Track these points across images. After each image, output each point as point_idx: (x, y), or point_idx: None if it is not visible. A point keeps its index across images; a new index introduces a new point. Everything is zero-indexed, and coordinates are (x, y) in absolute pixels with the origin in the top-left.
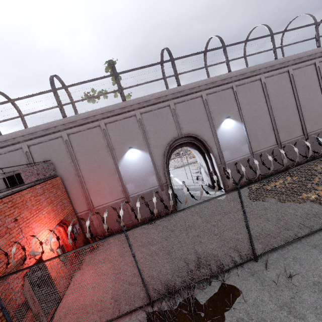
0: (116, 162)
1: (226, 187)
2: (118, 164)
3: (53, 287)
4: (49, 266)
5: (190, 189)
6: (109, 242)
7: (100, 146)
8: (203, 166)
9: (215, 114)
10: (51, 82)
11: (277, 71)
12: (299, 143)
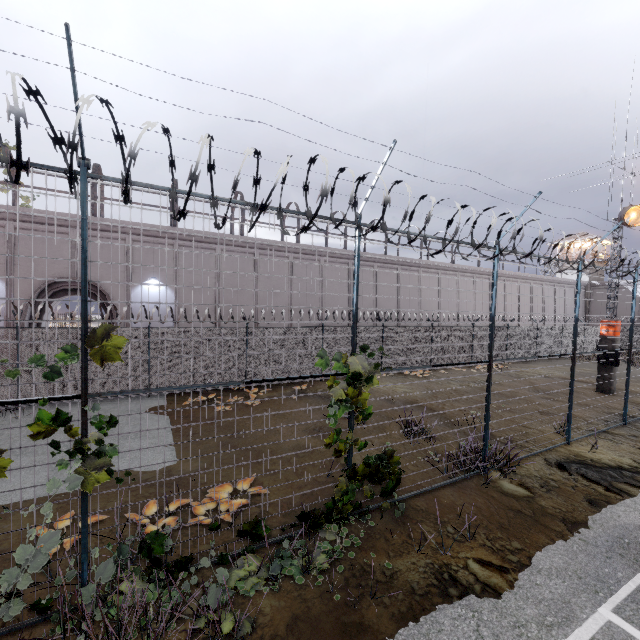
0: None
1: None
2: None
3: None
4: None
5: None
6: None
7: None
8: None
9: (138, 268)
10: None
11: (240, 248)
12: None
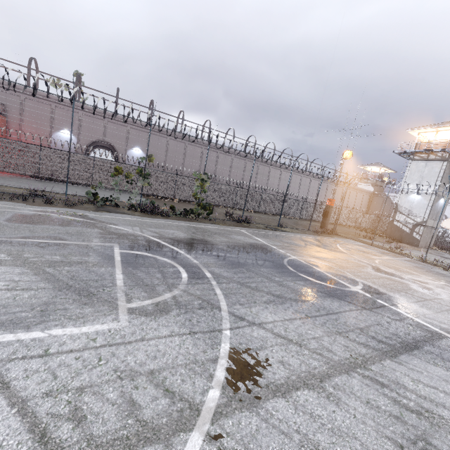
0: (52, 131)
1: None
2: (53, 133)
3: (1, 148)
4: (3, 140)
5: None
6: None
7: (46, 117)
8: None
9: (131, 141)
10: (29, 62)
11: (179, 139)
12: None
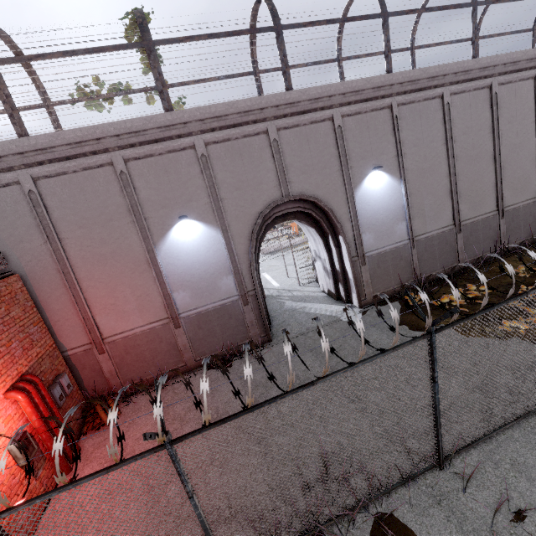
0: (151, 246)
1: (361, 299)
2: (155, 250)
3: None
4: None
5: (294, 298)
6: (136, 408)
7: (115, 209)
8: (320, 258)
9: (354, 160)
10: None
11: (473, 83)
12: (488, 225)
